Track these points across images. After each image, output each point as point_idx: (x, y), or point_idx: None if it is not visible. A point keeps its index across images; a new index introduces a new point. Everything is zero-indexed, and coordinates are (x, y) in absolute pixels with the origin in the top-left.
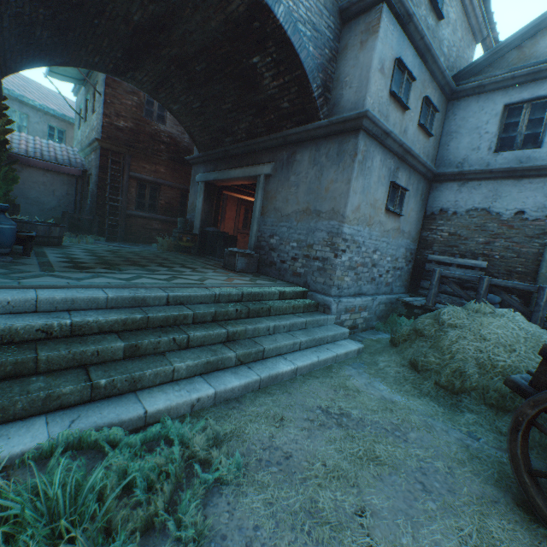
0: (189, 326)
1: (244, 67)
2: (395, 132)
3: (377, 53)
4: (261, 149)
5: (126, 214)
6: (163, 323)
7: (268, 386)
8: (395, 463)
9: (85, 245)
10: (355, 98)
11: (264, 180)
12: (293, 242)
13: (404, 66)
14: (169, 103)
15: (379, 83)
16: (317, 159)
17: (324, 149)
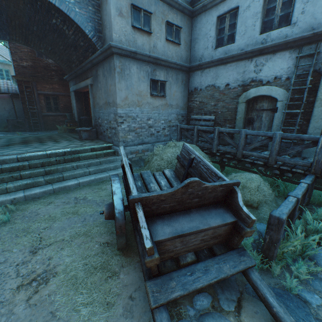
0: (26, 170)
1: (53, 25)
2: (145, 49)
3: (113, 5)
4: (87, 70)
5: (42, 115)
6: (12, 170)
7: (60, 191)
8: (82, 213)
9: (13, 136)
10: (109, 35)
11: (91, 88)
12: (105, 120)
13: (139, 7)
14: (38, 49)
15: (120, 23)
16: (104, 73)
17: (105, 67)
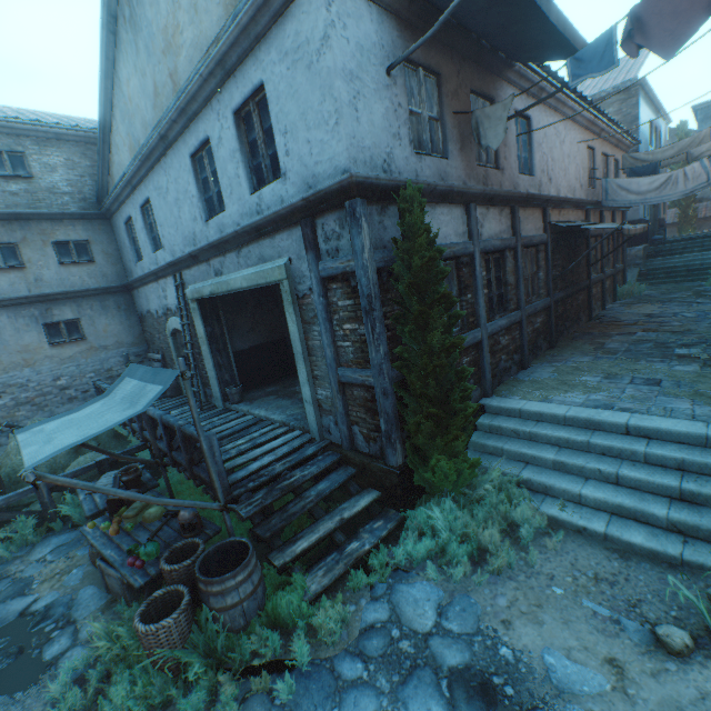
0: None
1: None
2: (20, 288)
3: None
4: None
5: None
6: None
7: None
8: None
9: None
10: None
11: None
12: None
13: None
14: None
15: None
16: None
17: None
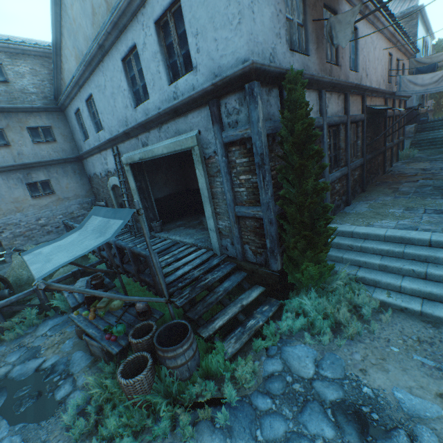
0: None
1: None
2: (8, 159)
3: None
4: None
5: None
6: None
7: None
8: None
9: None
10: None
11: None
12: None
13: None
14: None
15: None
16: None
17: None
